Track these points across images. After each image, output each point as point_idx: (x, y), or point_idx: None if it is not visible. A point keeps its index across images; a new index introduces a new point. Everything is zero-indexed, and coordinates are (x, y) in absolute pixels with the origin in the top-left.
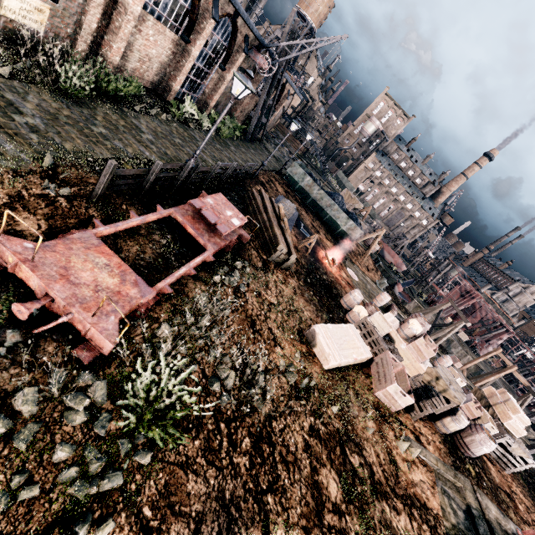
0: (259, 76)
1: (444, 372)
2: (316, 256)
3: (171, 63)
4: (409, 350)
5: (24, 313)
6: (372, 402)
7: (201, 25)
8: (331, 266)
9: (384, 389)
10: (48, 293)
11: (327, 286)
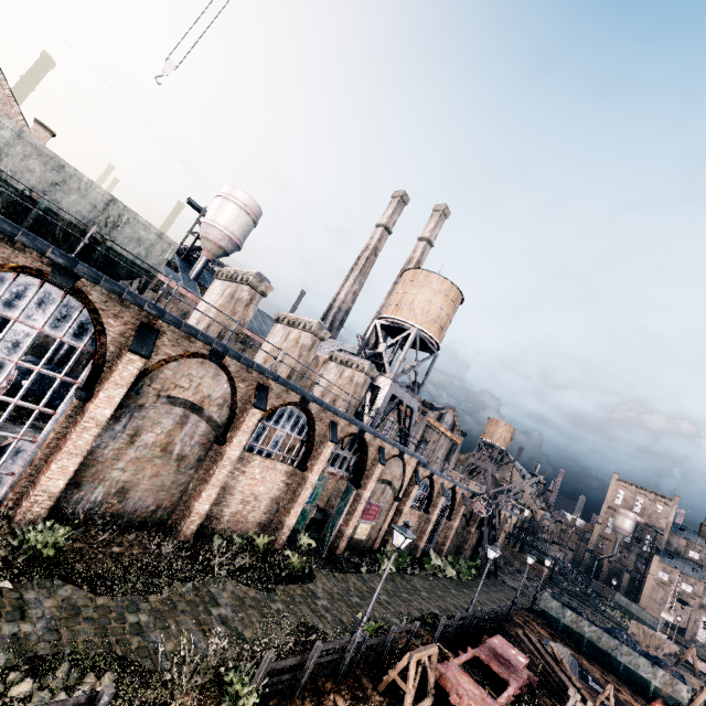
0: (477, 514)
1: None
2: None
3: (417, 529)
4: None
5: (456, 699)
6: None
7: (436, 501)
8: None
9: None
10: (458, 692)
11: None
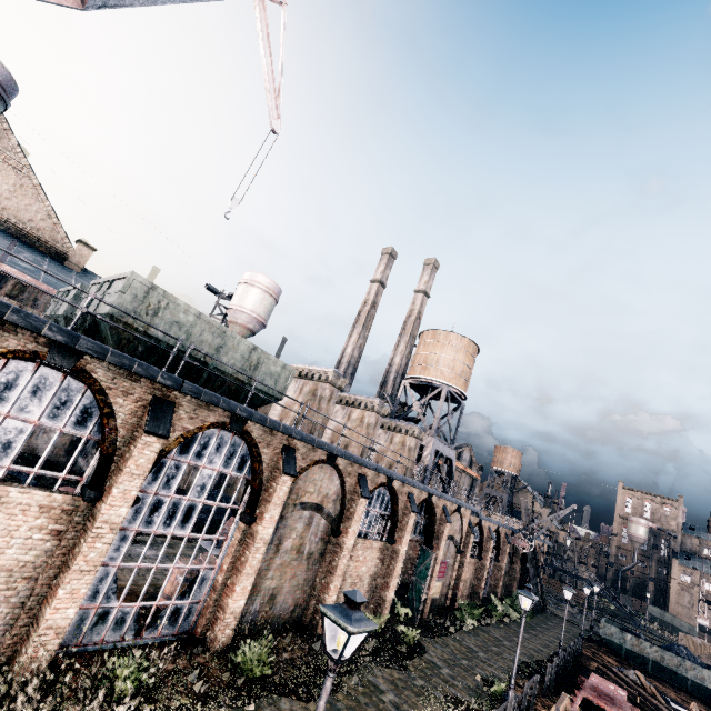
0: (518, 550)
1: None
2: None
3: (475, 577)
4: None
5: None
6: None
7: (486, 546)
8: None
9: None
10: None
11: None
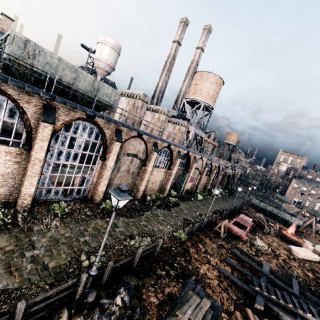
0: (227, 174)
1: None
2: (282, 232)
3: (206, 182)
4: None
5: (234, 233)
6: None
7: (213, 172)
8: (291, 236)
9: None
10: (234, 231)
11: (292, 242)
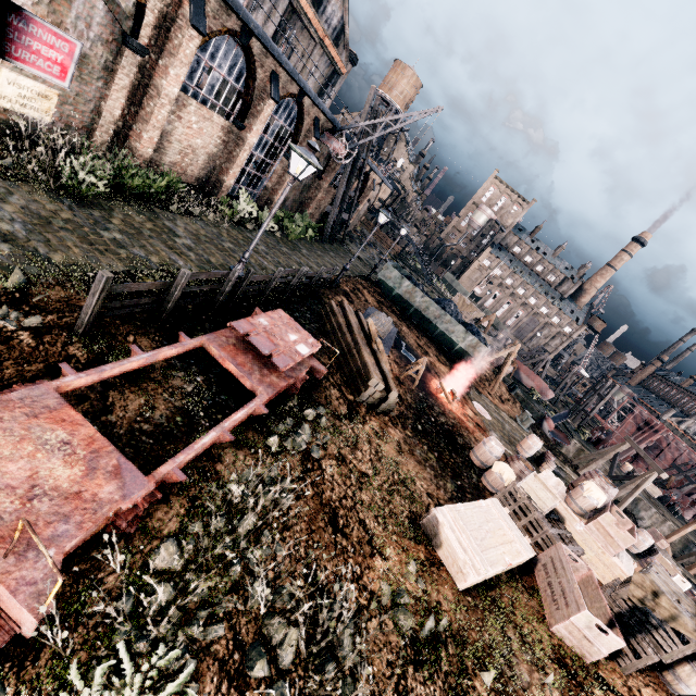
0: (335, 164)
1: (662, 578)
2: (427, 388)
3: (222, 154)
4: (590, 534)
5: None
6: (549, 647)
7: (258, 107)
8: (450, 401)
9: (566, 621)
10: None
11: (447, 433)
